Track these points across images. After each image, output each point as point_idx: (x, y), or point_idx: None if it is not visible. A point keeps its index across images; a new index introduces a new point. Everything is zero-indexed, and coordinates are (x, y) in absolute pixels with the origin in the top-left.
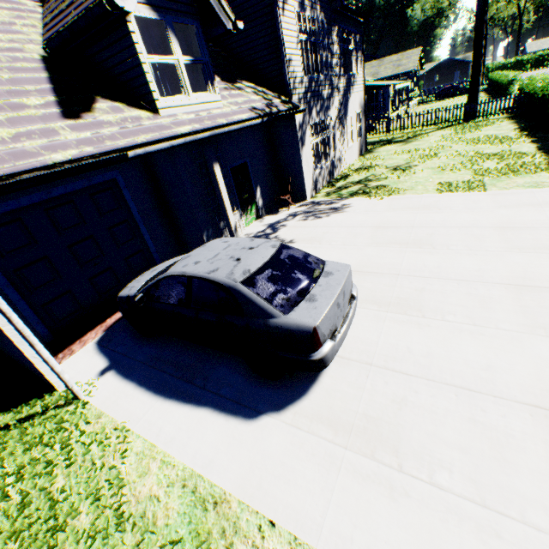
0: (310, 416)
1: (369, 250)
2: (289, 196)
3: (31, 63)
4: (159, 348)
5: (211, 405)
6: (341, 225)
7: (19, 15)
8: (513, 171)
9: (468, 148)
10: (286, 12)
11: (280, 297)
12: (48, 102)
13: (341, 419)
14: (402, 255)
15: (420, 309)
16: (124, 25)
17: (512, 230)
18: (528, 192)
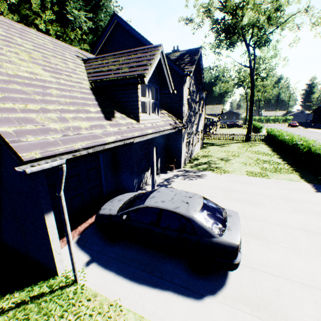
0: (232, 298)
1: (226, 202)
2: (174, 165)
3: (87, 90)
4: (122, 249)
5: (171, 289)
6: (205, 185)
7: (76, 65)
8: (278, 171)
9: (253, 155)
10: (185, 87)
11: (215, 226)
12: (98, 110)
13: (251, 301)
14: (244, 207)
15: (265, 238)
16: (136, 85)
17: (290, 201)
18: (289, 182)
